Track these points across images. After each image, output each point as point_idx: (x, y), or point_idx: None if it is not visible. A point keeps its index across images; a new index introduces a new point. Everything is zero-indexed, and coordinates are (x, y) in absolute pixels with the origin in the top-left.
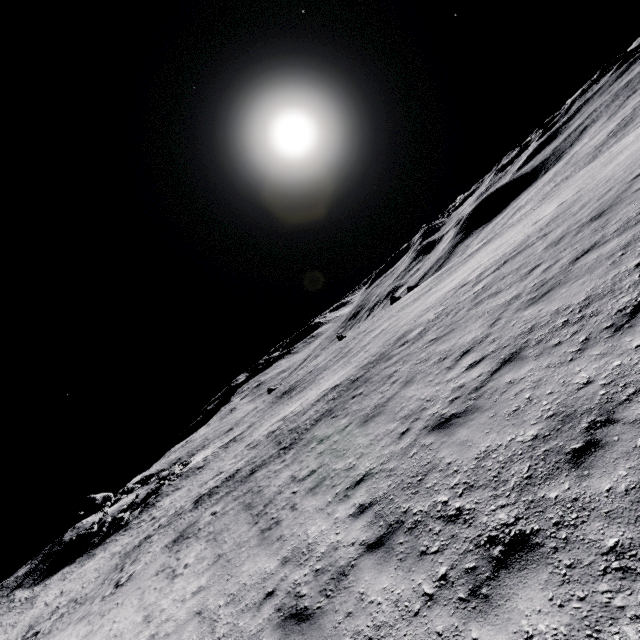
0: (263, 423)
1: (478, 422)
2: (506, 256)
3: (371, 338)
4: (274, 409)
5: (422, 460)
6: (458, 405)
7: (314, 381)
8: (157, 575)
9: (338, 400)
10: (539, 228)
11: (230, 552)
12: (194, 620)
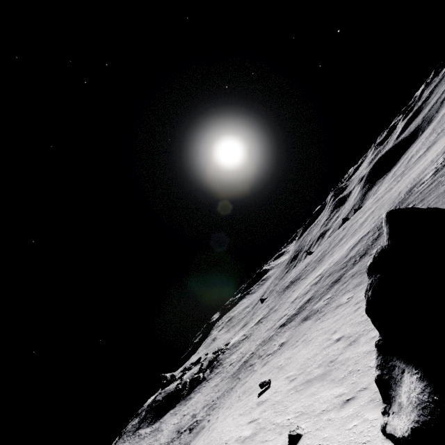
0: (290, 295)
1: None
2: None
3: (364, 219)
4: (291, 290)
5: None
6: None
7: (322, 260)
8: (320, 318)
9: None
10: None
11: None
12: None
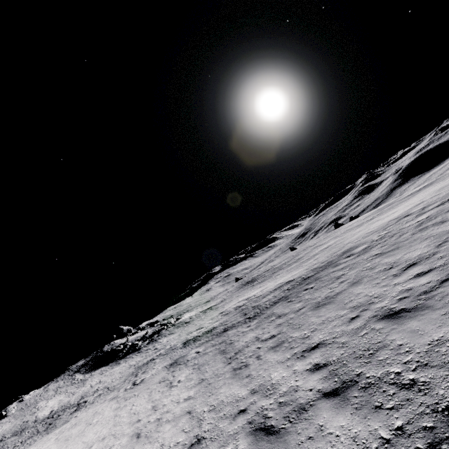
0: (232, 300)
1: (429, 317)
2: None
3: (319, 250)
4: (240, 292)
5: (373, 339)
6: (407, 303)
7: (271, 276)
8: (160, 383)
9: (292, 290)
10: None
11: (210, 378)
12: (186, 416)
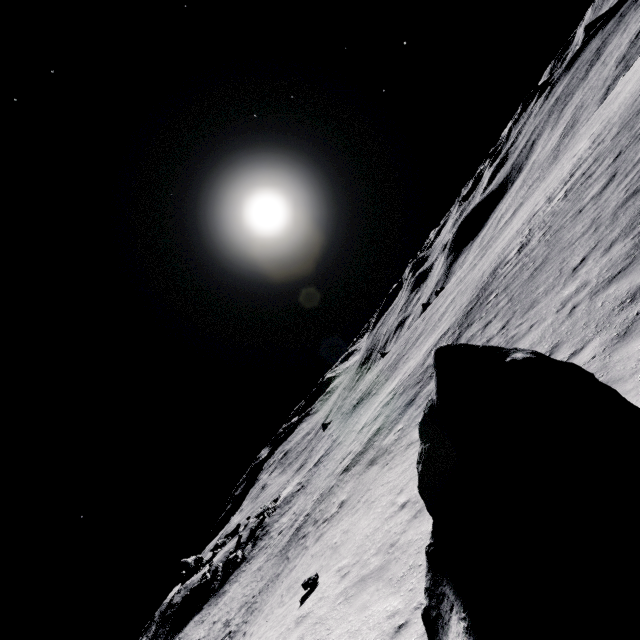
0: (358, 420)
1: None
2: (567, 176)
3: (444, 309)
4: (359, 412)
5: (637, 204)
6: (636, 184)
7: (396, 368)
8: (388, 463)
9: (467, 321)
10: (585, 150)
11: None
12: None
